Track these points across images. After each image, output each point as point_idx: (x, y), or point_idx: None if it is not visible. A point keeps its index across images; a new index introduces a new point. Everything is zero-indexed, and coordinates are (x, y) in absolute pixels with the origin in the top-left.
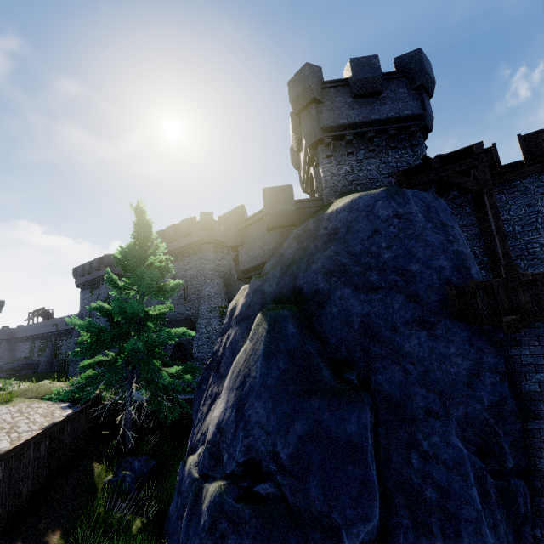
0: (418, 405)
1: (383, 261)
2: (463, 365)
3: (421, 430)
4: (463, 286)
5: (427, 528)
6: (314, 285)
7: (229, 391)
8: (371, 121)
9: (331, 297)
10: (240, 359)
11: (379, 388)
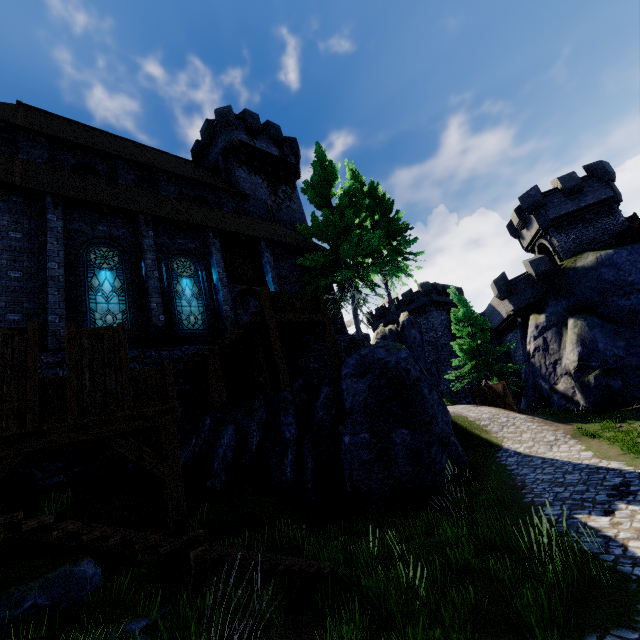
0: None
1: (629, 282)
2: None
3: None
4: None
5: None
6: (592, 300)
7: (576, 348)
8: (582, 208)
9: (606, 303)
10: (574, 337)
11: None
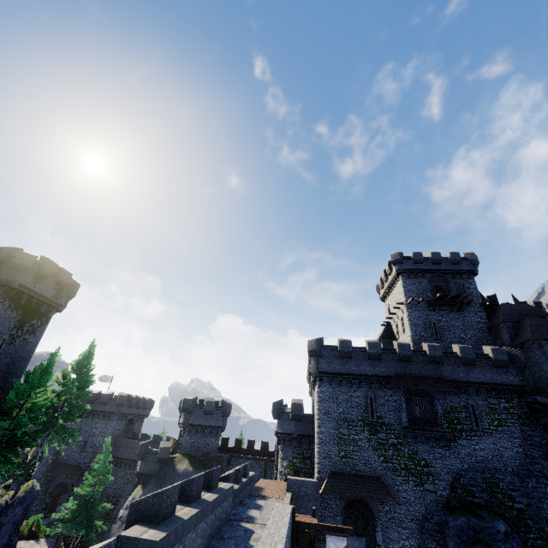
0: None
1: None
2: None
3: None
4: None
5: None
6: None
7: None
8: (206, 425)
9: None
10: None
11: None
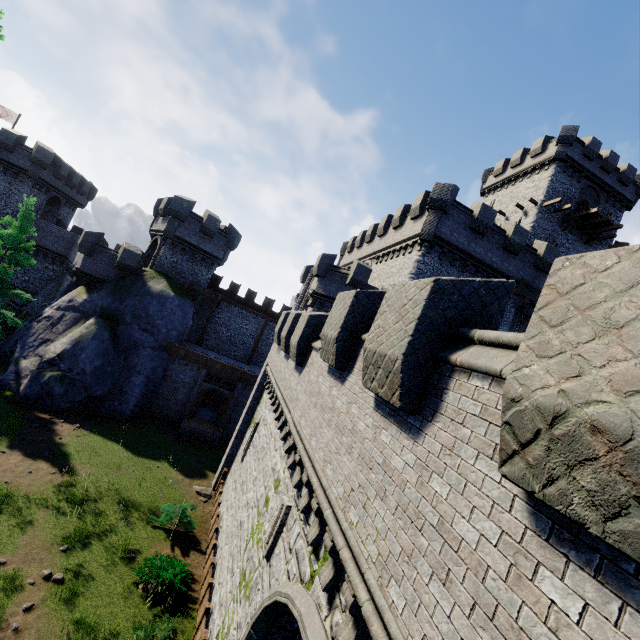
0: (137, 370)
1: (156, 324)
2: (157, 364)
3: (134, 375)
4: (172, 344)
5: (121, 395)
6: (125, 317)
7: (68, 344)
8: (199, 248)
9: (129, 326)
10: (78, 334)
11: (128, 362)
